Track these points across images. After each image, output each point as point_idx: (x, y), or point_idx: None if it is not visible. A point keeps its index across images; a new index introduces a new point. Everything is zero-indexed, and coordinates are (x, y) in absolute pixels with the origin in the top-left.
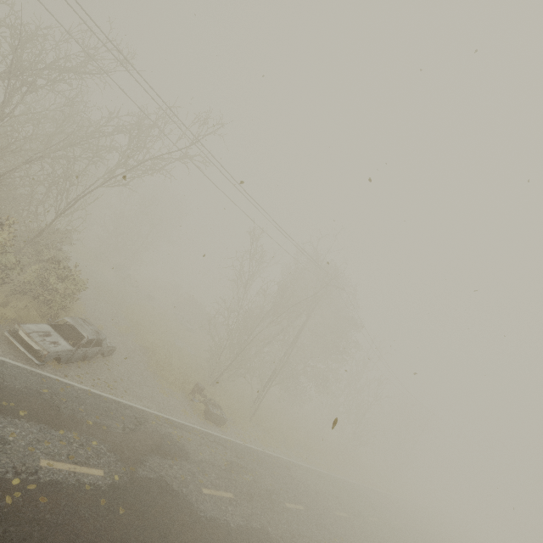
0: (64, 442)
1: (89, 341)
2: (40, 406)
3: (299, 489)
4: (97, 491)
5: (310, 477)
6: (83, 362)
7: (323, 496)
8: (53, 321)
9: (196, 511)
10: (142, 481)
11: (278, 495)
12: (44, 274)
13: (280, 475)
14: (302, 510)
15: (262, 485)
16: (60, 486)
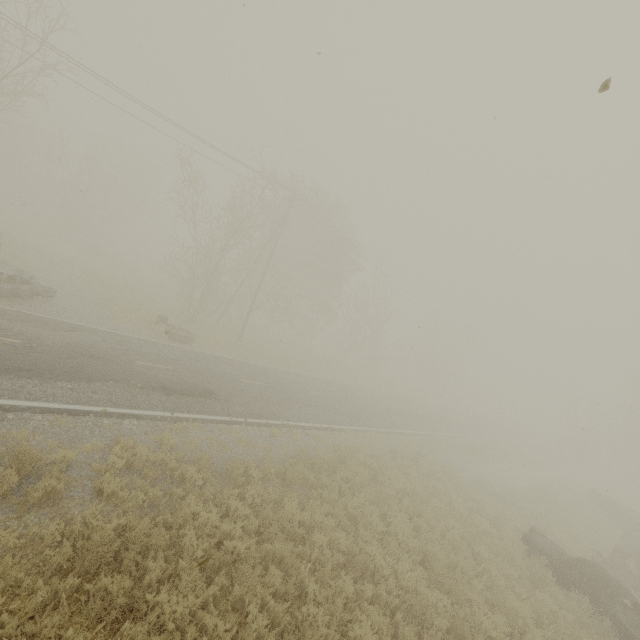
0: None
1: (21, 284)
2: None
3: (268, 378)
4: (12, 347)
5: (295, 376)
6: (18, 299)
7: (301, 385)
8: None
9: (121, 367)
10: (64, 350)
11: (235, 376)
12: None
13: (249, 370)
14: (261, 385)
15: (217, 370)
16: None
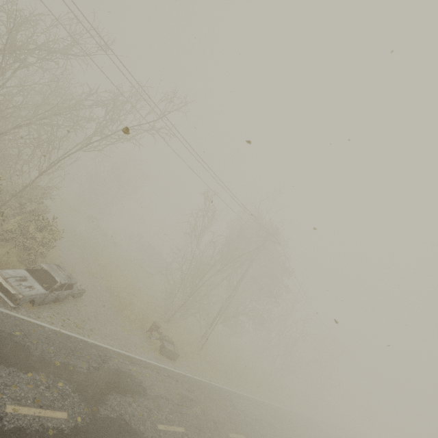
0: (32, 385)
1: (62, 284)
2: (11, 349)
3: (240, 419)
4: (59, 436)
5: (249, 405)
6: (55, 304)
7: (260, 424)
8: (29, 267)
9: None
10: (103, 421)
11: (223, 426)
12: (25, 224)
13: (224, 406)
14: None
15: (209, 417)
16: (24, 433)
